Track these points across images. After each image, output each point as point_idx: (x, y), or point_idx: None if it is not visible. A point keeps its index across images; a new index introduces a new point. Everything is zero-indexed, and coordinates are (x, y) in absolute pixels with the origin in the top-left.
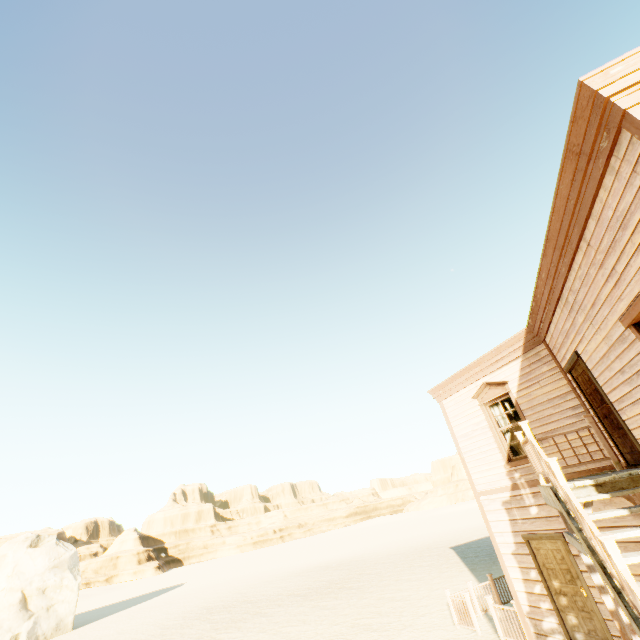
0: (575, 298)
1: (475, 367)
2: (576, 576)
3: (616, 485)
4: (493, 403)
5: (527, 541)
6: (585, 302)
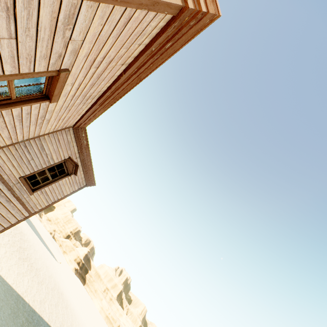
0: None
1: None
2: None
3: None
4: None
5: None
6: None
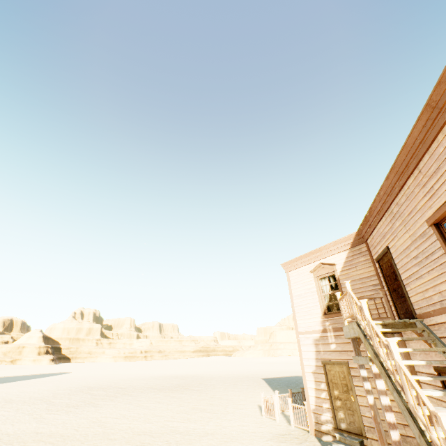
0: (398, 209)
1: (317, 252)
2: (350, 388)
3: (394, 326)
4: (323, 277)
5: (324, 365)
6: (405, 211)
